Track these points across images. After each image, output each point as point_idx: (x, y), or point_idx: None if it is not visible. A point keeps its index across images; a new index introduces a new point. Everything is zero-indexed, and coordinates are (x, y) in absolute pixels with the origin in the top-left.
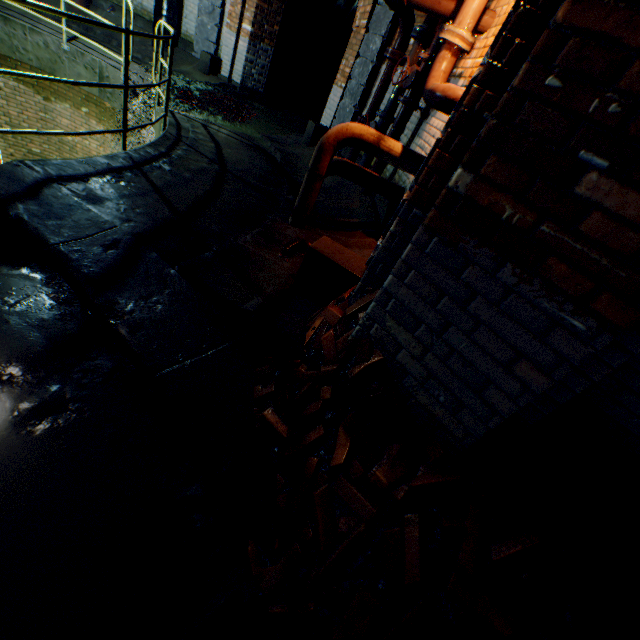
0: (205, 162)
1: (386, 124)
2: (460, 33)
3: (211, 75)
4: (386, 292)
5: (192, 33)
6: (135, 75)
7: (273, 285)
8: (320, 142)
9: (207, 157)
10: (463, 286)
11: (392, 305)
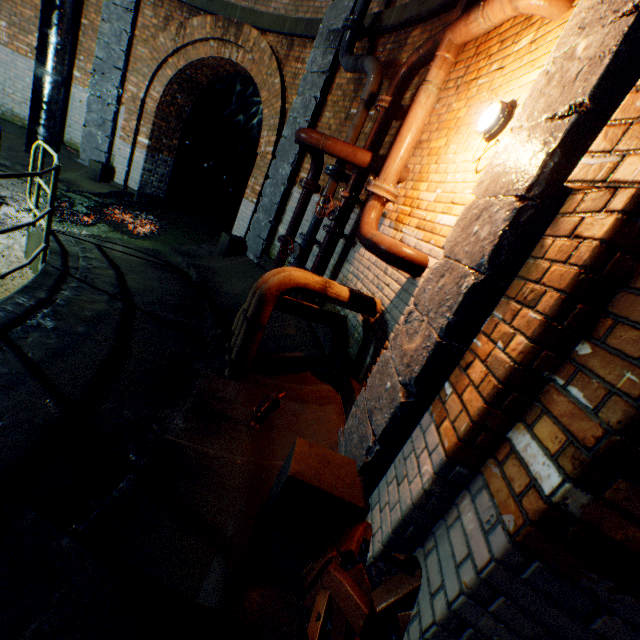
0: (104, 301)
1: (310, 245)
2: (388, 188)
3: (103, 182)
4: (456, 615)
5: (78, 141)
6: (1, 187)
7: (232, 515)
8: (260, 291)
9: (106, 292)
10: (596, 639)
11: (469, 636)
